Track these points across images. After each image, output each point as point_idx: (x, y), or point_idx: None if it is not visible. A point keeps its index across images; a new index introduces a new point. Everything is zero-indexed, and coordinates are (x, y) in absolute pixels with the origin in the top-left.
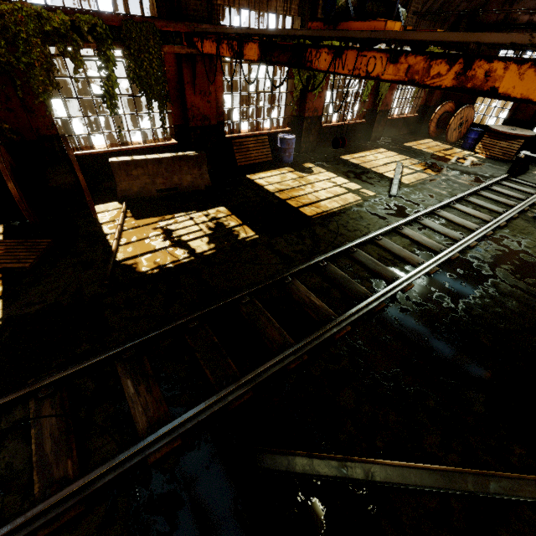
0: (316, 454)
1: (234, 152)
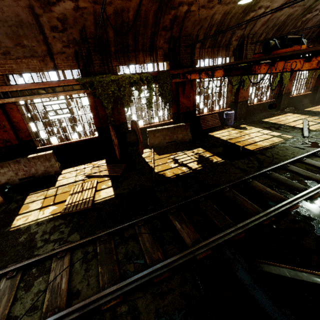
0: (297, 268)
1: (200, 123)
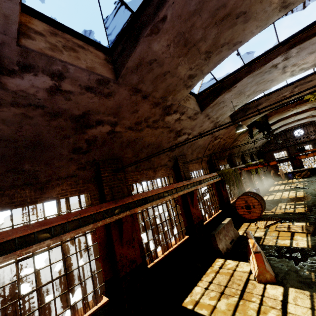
0: None
1: None
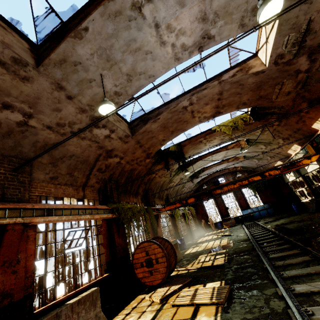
0: None
1: None
